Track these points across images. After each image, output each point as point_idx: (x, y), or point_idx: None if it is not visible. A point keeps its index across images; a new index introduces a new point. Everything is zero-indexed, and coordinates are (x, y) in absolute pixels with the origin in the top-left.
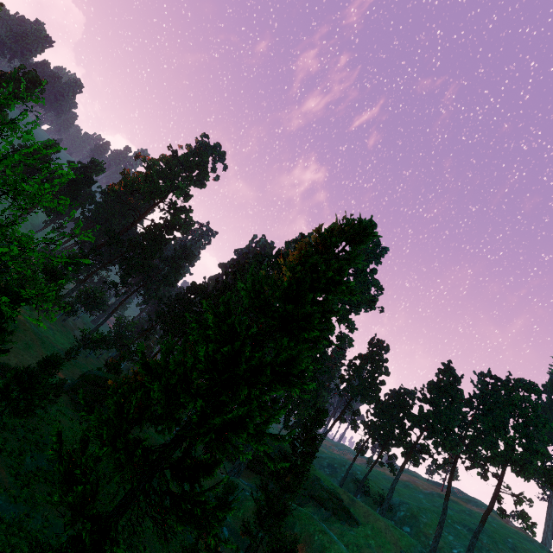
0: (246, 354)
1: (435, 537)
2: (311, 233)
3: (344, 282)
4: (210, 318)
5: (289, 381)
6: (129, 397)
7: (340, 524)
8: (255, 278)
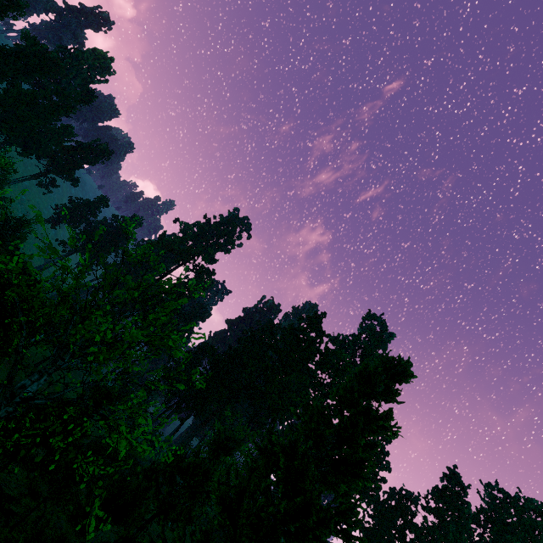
0: (317, 507)
1: None
2: (324, 313)
3: (391, 429)
4: (282, 459)
5: (347, 535)
6: (213, 539)
7: None
8: (313, 412)
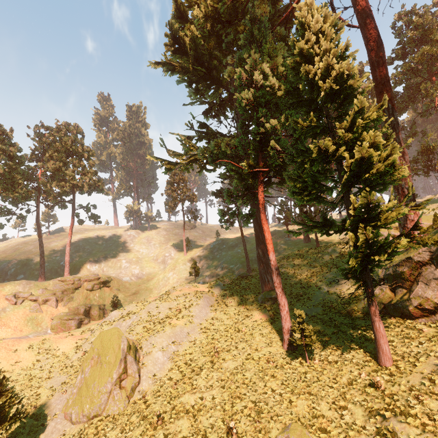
0: None
1: (41, 265)
2: None
3: None
4: None
5: None
6: None
7: None
8: None
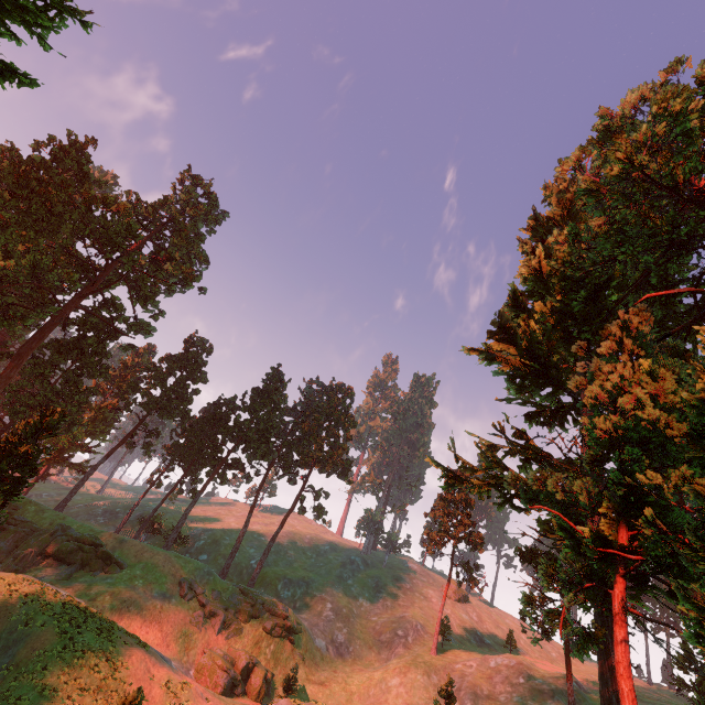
0: None
1: (232, 553)
2: (92, 139)
3: None
4: None
5: None
6: None
7: (90, 577)
8: None
